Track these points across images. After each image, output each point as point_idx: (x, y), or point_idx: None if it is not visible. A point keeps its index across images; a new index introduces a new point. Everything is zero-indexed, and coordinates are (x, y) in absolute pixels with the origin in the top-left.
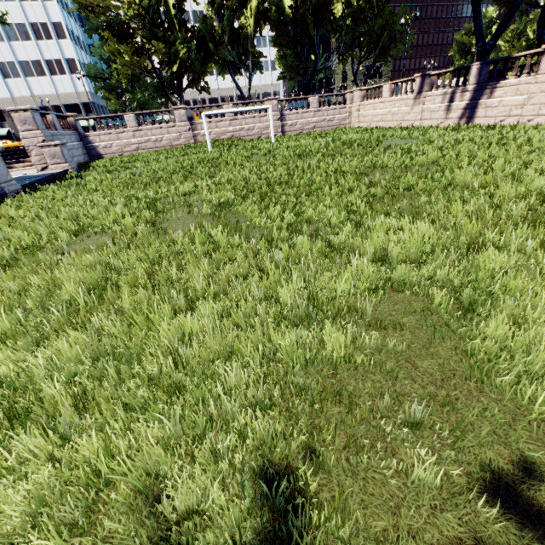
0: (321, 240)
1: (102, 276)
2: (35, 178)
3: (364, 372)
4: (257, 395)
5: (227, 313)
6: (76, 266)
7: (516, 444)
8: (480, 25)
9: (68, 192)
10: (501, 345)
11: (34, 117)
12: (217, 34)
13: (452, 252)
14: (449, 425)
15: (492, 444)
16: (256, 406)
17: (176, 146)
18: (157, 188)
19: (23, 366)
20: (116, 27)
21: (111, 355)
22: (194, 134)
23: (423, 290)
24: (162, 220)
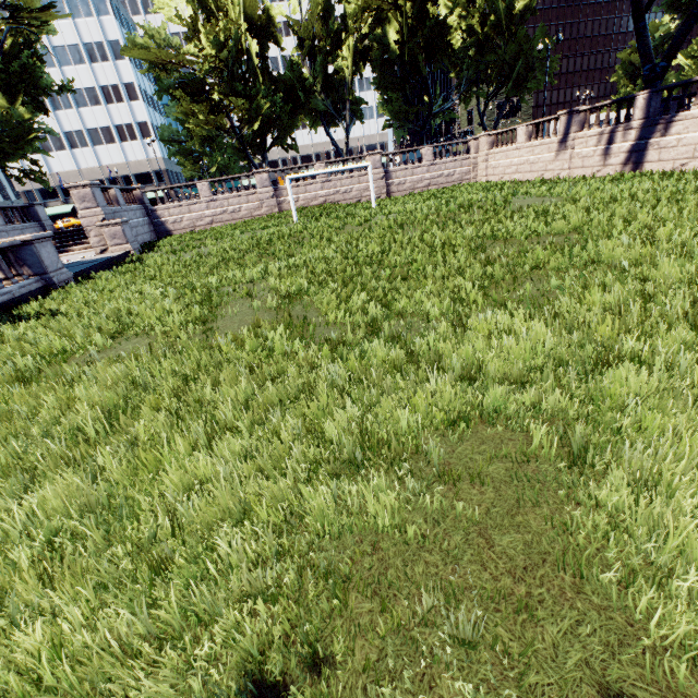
0: (404, 345)
1: (126, 394)
2: (91, 263)
3: (417, 548)
4: (255, 582)
5: (252, 454)
6: (97, 382)
7: (615, 688)
8: (646, 43)
9: (121, 281)
10: (618, 518)
11: (94, 193)
12: (307, 82)
13: (569, 368)
14: (521, 644)
15: (580, 684)
16: (258, 596)
17: (257, 217)
18: (222, 274)
19: (3, 518)
20: (190, 84)
21: (103, 507)
22: (279, 201)
23: (521, 425)
24: (214, 318)
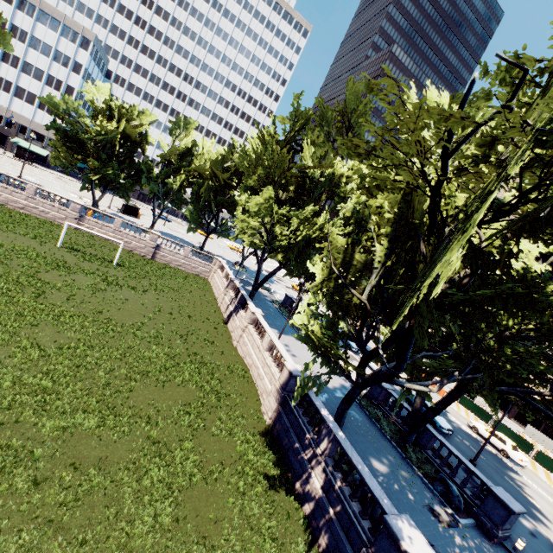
0: None
1: None
2: None
3: None
4: None
5: None
6: None
7: None
8: (258, 273)
9: None
10: None
11: None
12: (152, 175)
13: None
14: None
15: None
16: None
17: (57, 223)
18: None
19: None
20: (73, 135)
21: None
22: (79, 223)
23: None
24: None
